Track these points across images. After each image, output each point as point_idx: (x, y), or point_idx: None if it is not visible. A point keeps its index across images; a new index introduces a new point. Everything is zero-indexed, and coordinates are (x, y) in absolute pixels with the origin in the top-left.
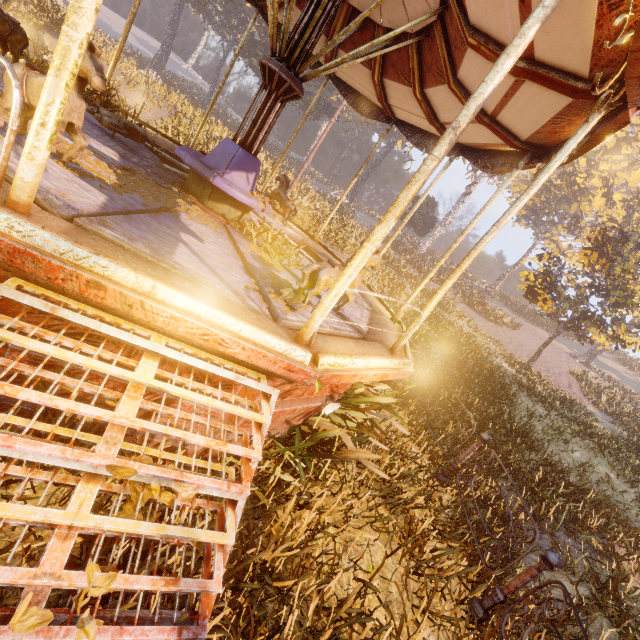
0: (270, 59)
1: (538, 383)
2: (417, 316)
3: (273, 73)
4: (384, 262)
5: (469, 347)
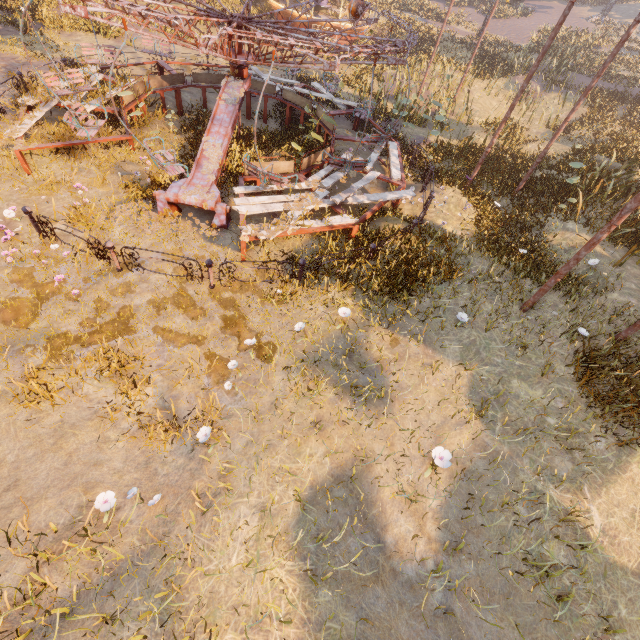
0: None
1: (466, 37)
2: None
3: None
4: (404, 8)
5: (424, 31)
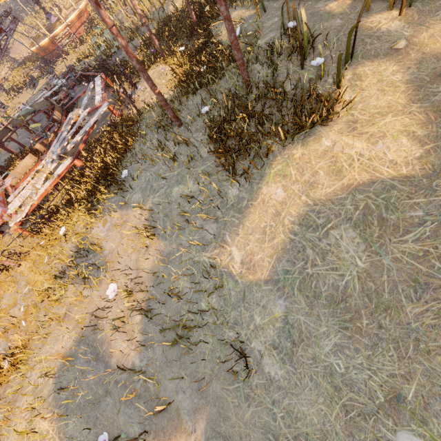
0: (34, 2)
1: None
2: (72, 4)
3: (36, 3)
4: None
5: None
